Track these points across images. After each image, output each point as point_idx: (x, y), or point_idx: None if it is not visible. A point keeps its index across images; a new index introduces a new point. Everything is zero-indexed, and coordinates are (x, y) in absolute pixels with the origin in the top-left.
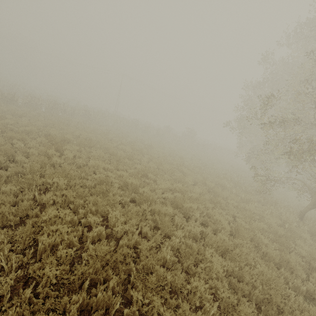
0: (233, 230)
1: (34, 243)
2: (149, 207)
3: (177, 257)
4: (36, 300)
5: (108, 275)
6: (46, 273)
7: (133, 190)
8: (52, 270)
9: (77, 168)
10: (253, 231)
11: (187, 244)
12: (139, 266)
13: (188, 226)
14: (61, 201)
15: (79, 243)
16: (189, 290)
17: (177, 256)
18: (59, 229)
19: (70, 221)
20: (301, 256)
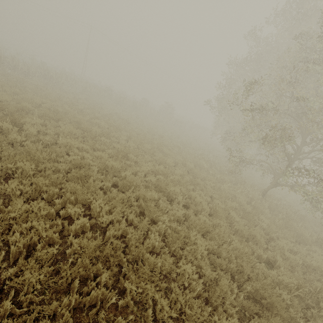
0: (211, 210)
1: (2, 244)
2: (134, 193)
3: (163, 241)
4: (19, 310)
5: (98, 270)
6: (27, 279)
7: (113, 173)
8: (34, 275)
9: (43, 146)
10: (227, 210)
11: (172, 227)
12: (129, 256)
13: (172, 209)
14: (31, 191)
15: (59, 238)
16: (178, 273)
17: (164, 240)
18: (34, 226)
19: (46, 214)
20: (262, 228)
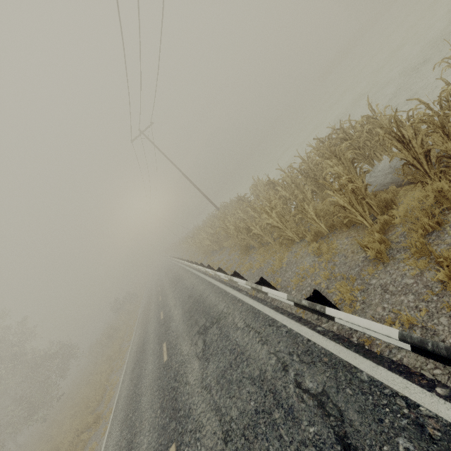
0: None
1: None
2: None
3: None
4: None
5: None
6: None
7: None
8: None
9: None
10: None
11: None
12: None
13: None
14: None
15: None
16: None
17: None
18: None
19: None
20: None
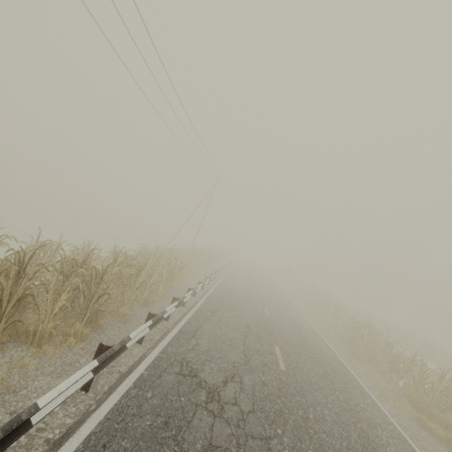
0: None
1: None
2: None
3: None
4: None
5: None
6: None
7: None
8: None
9: None
10: None
11: None
12: None
13: None
14: None
15: None
16: None
17: None
18: None
19: None
20: None
